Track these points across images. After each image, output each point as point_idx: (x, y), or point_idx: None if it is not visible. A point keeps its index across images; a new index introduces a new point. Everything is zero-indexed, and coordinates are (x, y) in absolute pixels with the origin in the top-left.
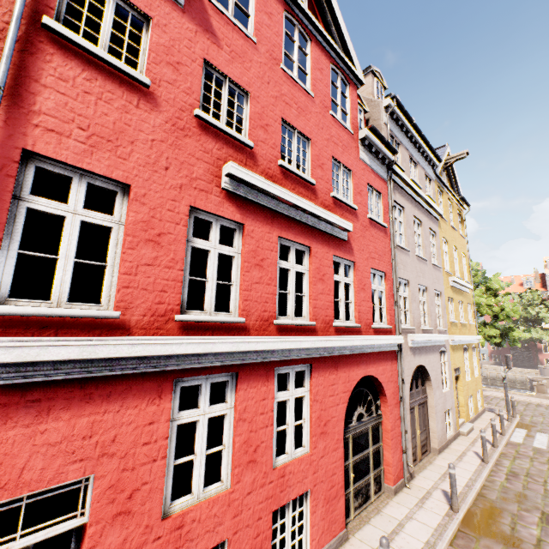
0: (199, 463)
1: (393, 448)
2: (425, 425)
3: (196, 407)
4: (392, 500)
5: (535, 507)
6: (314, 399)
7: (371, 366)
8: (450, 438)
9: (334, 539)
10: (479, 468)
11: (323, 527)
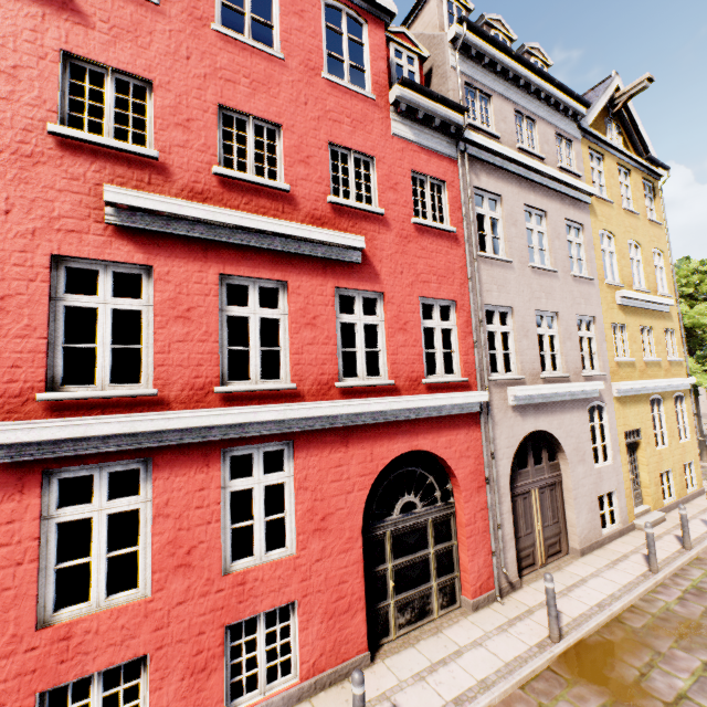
0: (96, 567)
1: (472, 548)
2: (558, 515)
3: (281, 491)
4: (466, 618)
5: (706, 645)
6: (300, 486)
7: (423, 438)
8: (610, 534)
9: (344, 663)
10: (637, 580)
11: (324, 647)
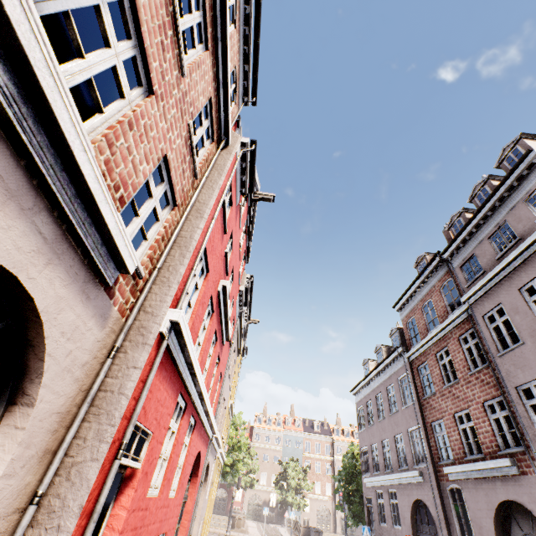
0: (161, 463)
1: (187, 530)
2: None
3: None
4: None
5: None
6: (189, 450)
7: (203, 445)
8: None
9: None
10: None
11: None
